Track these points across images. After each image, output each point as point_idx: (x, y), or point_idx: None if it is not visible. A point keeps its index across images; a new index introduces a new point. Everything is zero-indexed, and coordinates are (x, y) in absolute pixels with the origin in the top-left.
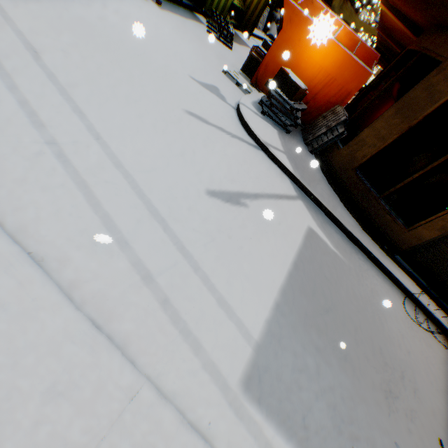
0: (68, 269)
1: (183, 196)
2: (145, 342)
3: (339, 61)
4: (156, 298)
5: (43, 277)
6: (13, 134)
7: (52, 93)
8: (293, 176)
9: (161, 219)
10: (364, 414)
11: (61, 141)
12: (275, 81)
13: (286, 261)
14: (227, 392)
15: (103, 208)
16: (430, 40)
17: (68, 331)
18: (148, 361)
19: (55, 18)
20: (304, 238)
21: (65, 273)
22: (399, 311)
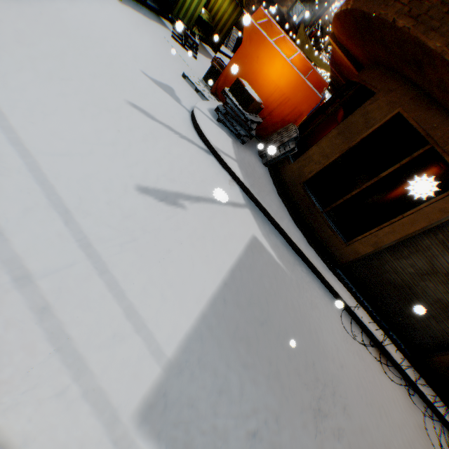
0: None
1: (104, 188)
2: None
3: (293, 82)
4: (30, 305)
5: None
6: None
7: None
8: (243, 184)
9: (65, 210)
10: (289, 439)
11: None
12: (231, 90)
13: (222, 269)
14: (113, 427)
15: None
16: (368, 74)
17: None
18: None
19: None
20: (247, 246)
21: None
22: (337, 324)
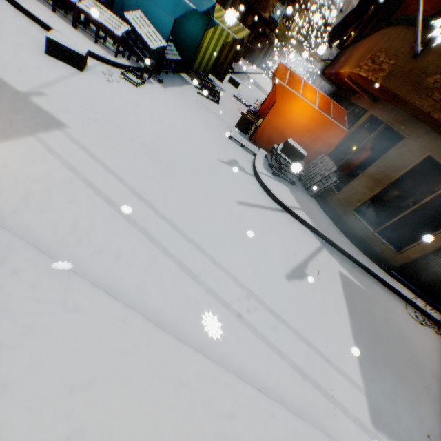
0: (274, 390)
1: (279, 290)
2: (326, 421)
3: (323, 123)
4: (313, 386)
5: (285, 408)
6: (192, 297)
7: (181, 241)
8: (314, 228)
9: (282, 320)
10: (424, 410)
11: (211, 285)
12: (282, 151)
13: (344, 312)
14: (369, 433)
15: (258, 330)
16: (391, 116)
17: (312, 437)
18: (333, 433)
19: (134, 155)
20: (342, 284)
21: (275, 394)
22: (406, 316)
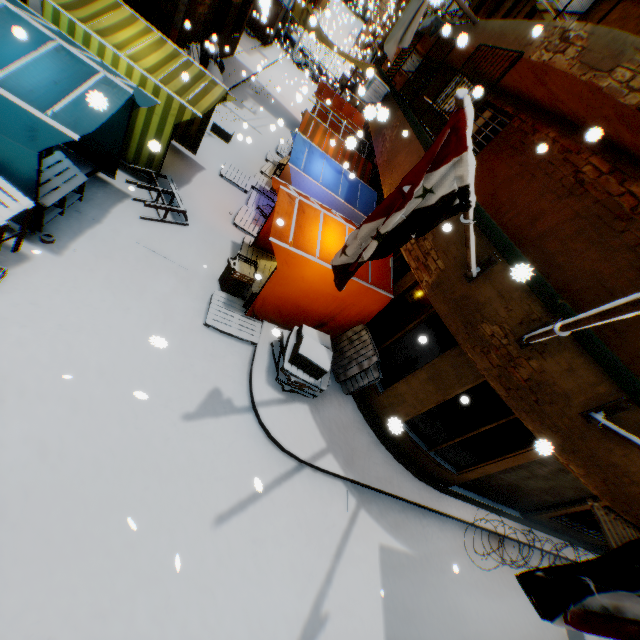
0: None
1: None
2: None
3: (356, 290)
4: None
5: None
6: None
7: None
8: (346, 477)
9: None
10: None
11: None
12: (293, 363)
13: None
14: None
15: None
16: None
17: None
18: None
19: None
20: (382, 575)
21: None
22: (463, 558)
